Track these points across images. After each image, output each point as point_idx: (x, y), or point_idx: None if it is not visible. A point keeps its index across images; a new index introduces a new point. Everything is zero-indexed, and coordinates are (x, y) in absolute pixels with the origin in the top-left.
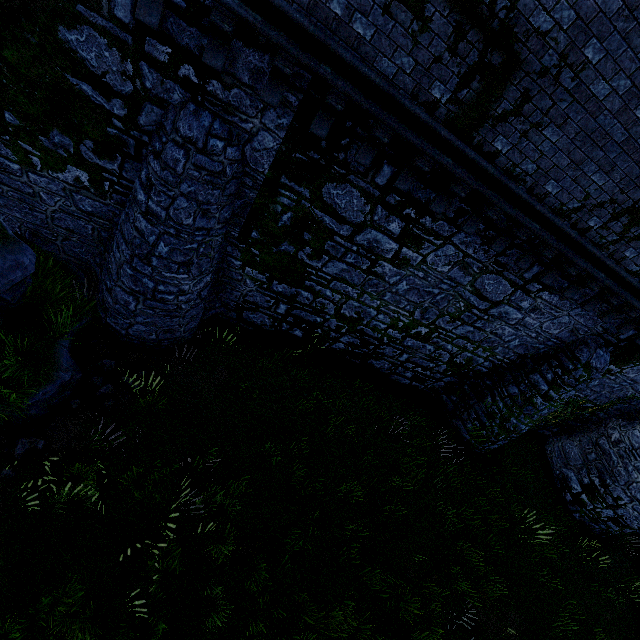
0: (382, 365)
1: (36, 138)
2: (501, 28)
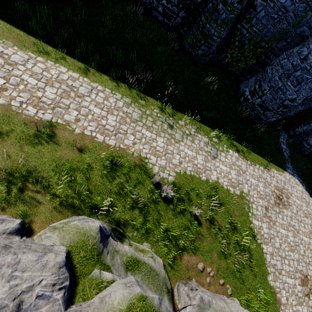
0: None
1: None
2: None
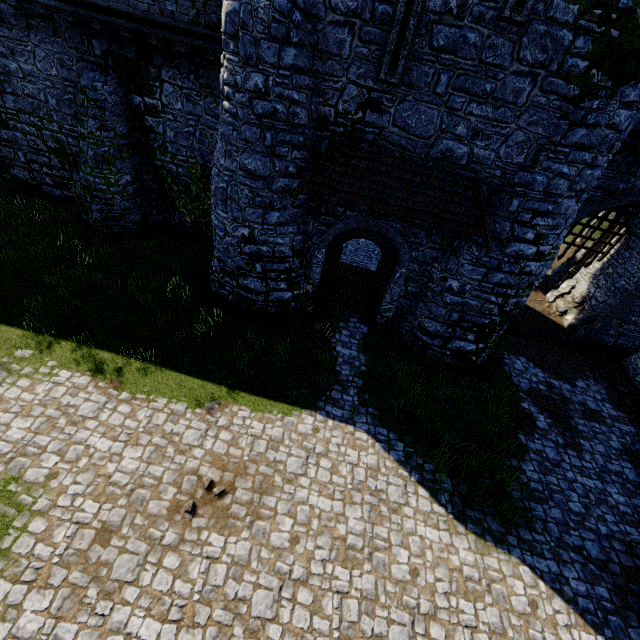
0: (24, 174)
1: None
2: None
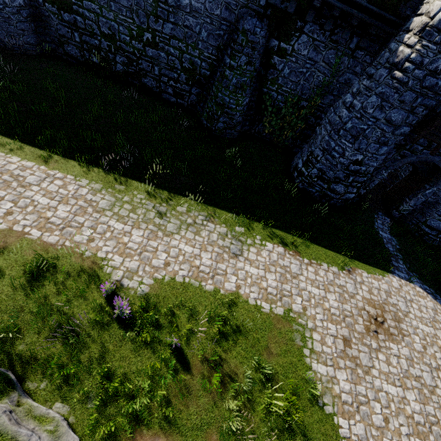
0: (151, 83)
1: None
2: None
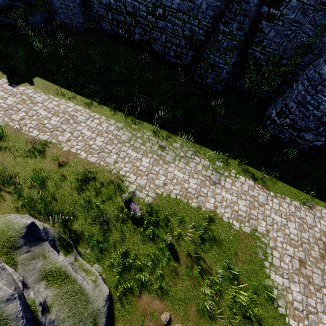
0: (158, 48)
1: None
2: None
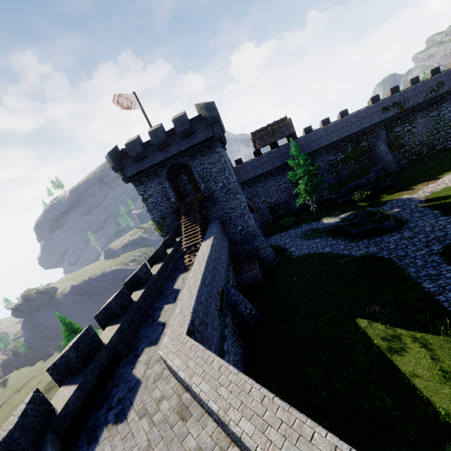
0: (440, 147)
1: (361, 160)
2: (396, 103)
